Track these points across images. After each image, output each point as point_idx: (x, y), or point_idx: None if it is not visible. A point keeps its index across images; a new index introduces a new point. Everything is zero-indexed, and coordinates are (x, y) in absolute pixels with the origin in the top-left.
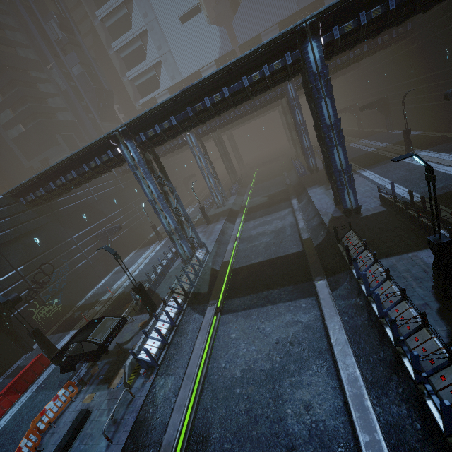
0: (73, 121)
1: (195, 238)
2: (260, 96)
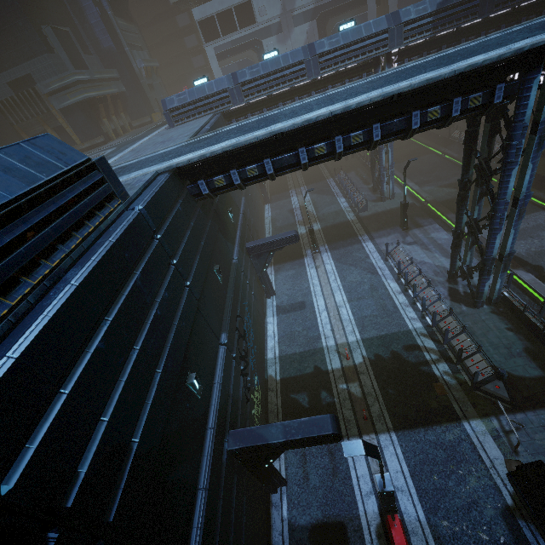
0: (60, 0)
1: (468, 261)
2: (531, 11)
